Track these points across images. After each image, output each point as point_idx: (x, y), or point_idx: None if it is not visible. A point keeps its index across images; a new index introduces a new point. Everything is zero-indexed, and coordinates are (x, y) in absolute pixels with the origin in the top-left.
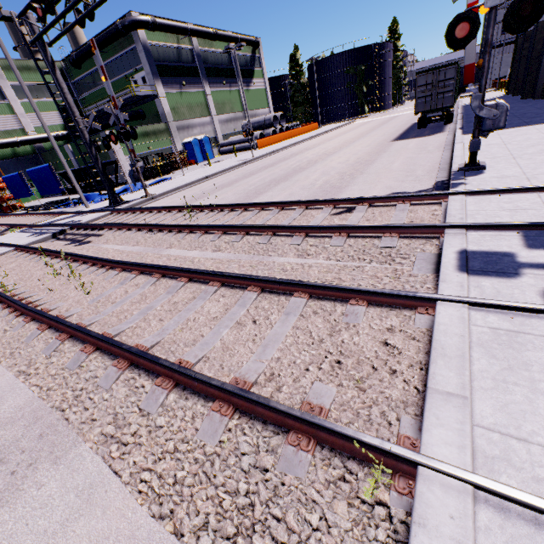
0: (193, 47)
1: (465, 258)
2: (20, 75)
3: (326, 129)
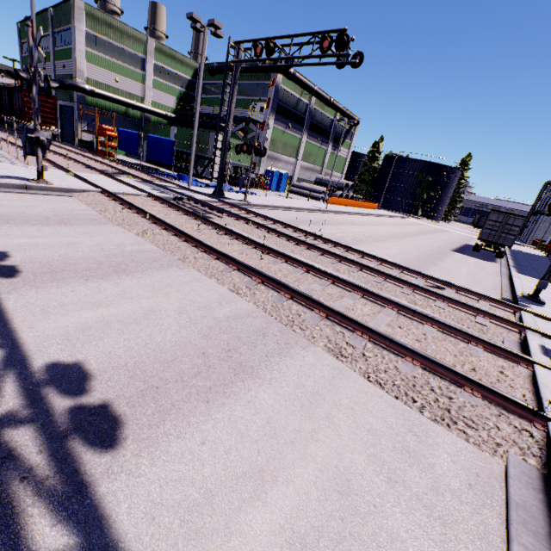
0: (310, 103)
1: (546, 350)
2: (165, 59)
3: (385, 213)
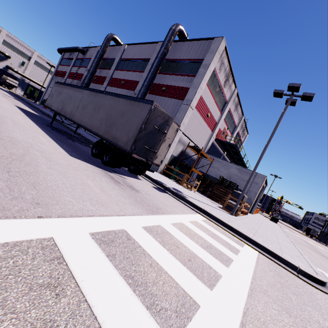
0: None
1: None
2: None
3: None
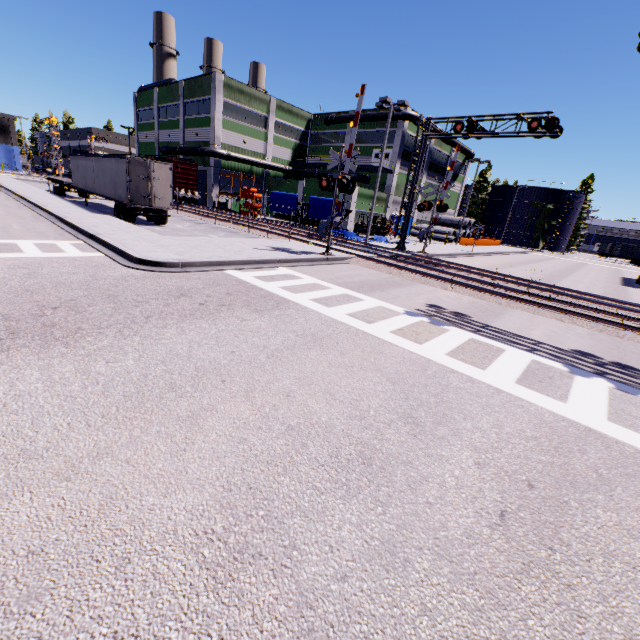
0: (430, 143)
1: None
2: (284, 115)
3: (513, 250)
